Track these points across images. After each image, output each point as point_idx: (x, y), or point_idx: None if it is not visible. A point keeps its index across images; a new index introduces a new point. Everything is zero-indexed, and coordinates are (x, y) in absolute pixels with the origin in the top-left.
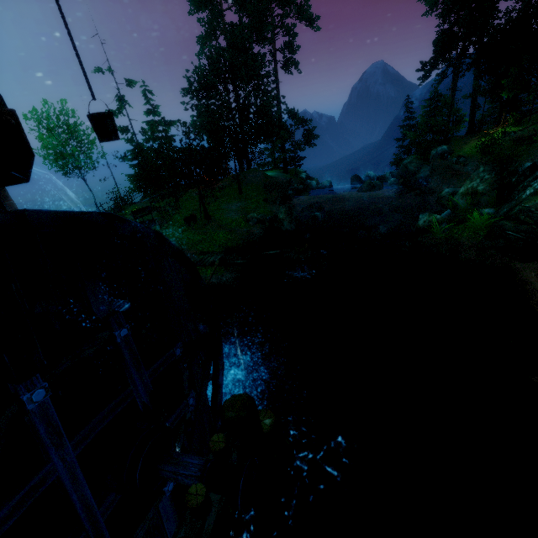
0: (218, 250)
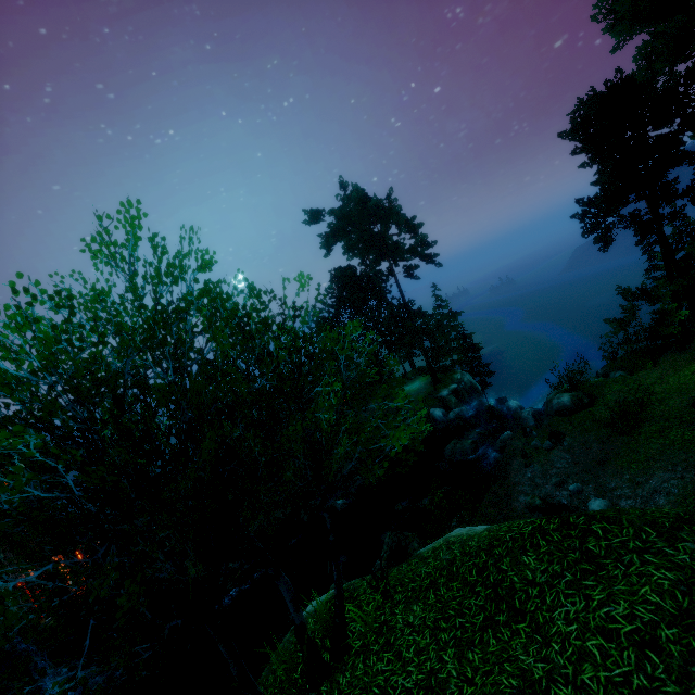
0: None
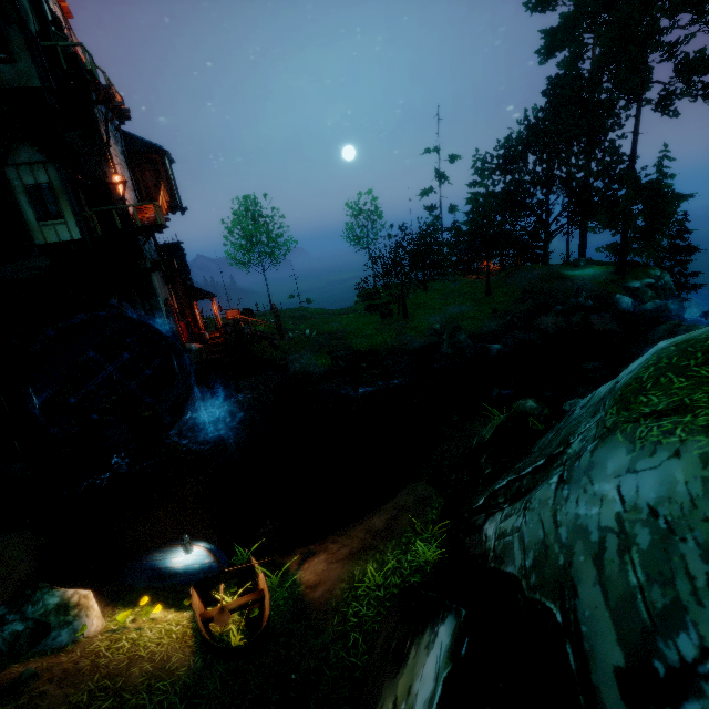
0: (361, 349)
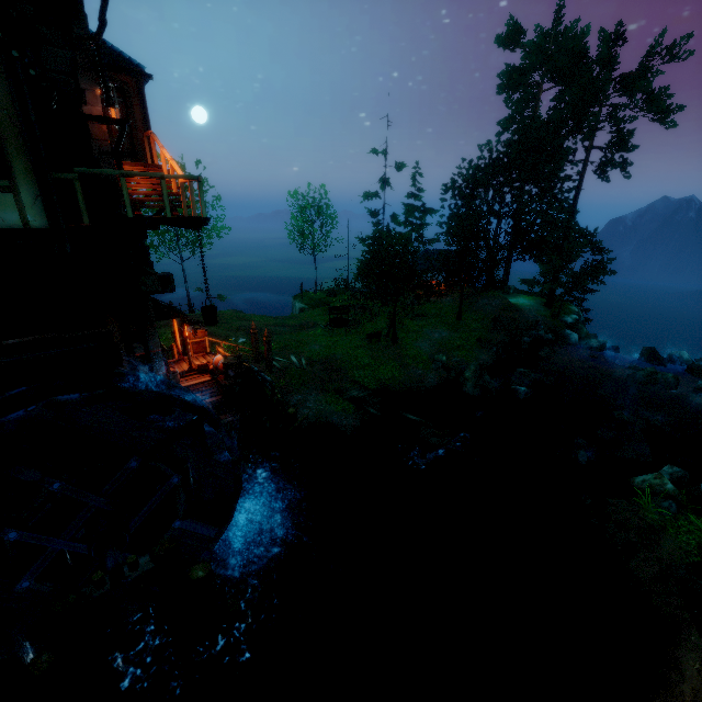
0: (371, 385)
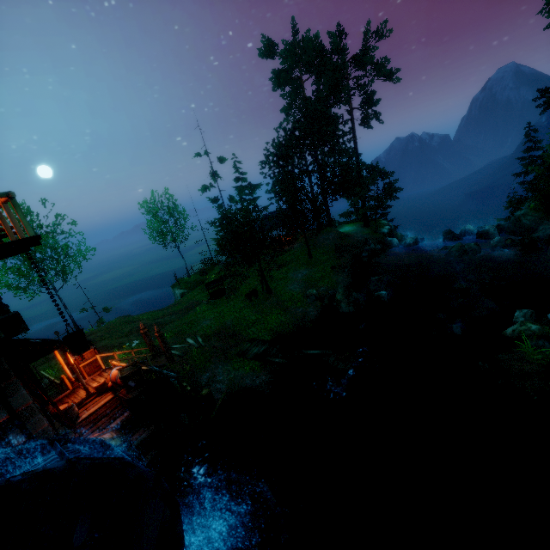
0: (266, 336)
